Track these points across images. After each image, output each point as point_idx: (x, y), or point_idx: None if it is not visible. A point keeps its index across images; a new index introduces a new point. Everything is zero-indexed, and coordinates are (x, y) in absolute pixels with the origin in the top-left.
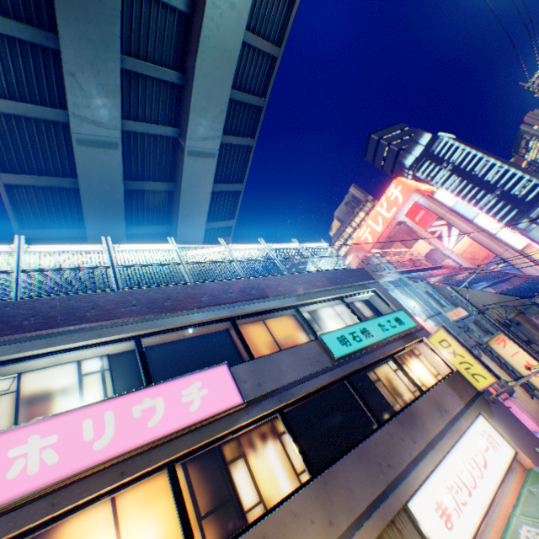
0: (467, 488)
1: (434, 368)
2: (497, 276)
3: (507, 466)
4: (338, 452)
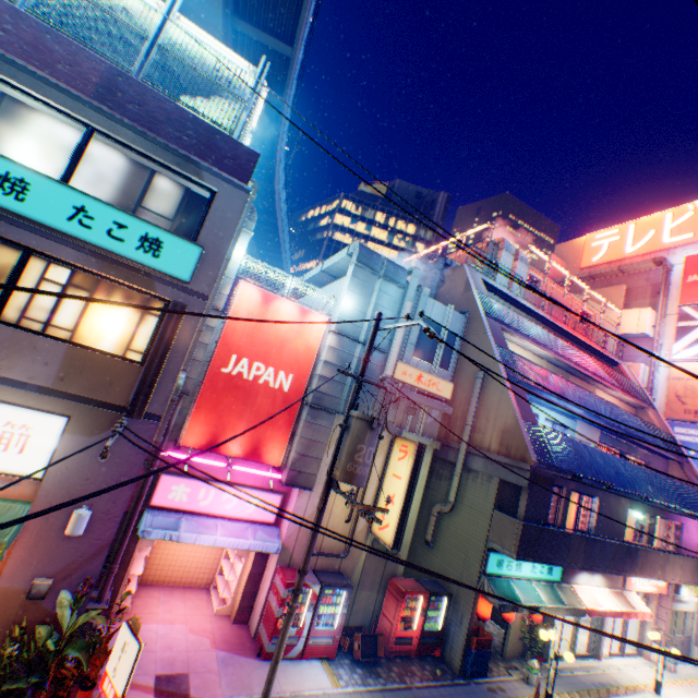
0: None
1: (147, 346)
2: (638, 434)
3: None
4: None
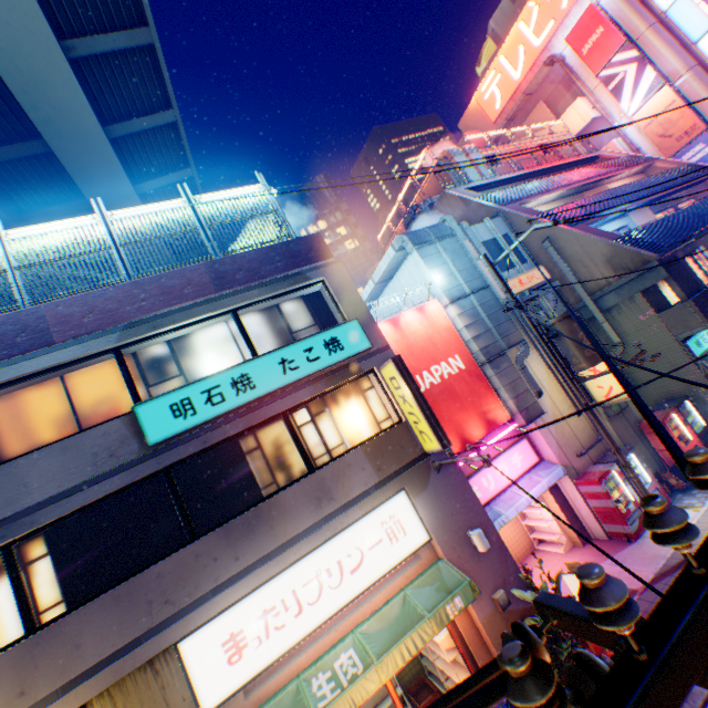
0: (301, 606)
1: (383, 412)
2: (673, 183)
3: (397, 564)
4: (127, 573)
